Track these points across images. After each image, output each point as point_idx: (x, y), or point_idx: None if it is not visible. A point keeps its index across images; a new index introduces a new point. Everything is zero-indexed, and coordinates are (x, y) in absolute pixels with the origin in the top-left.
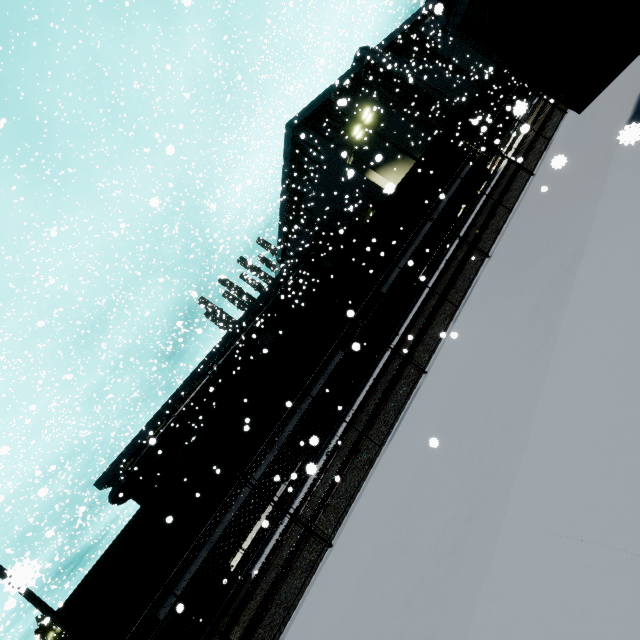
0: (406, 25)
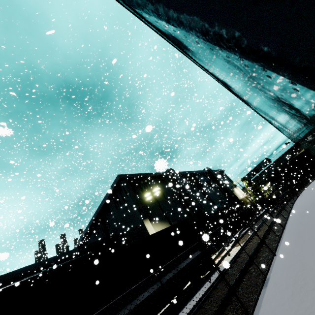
0: (192, 172)
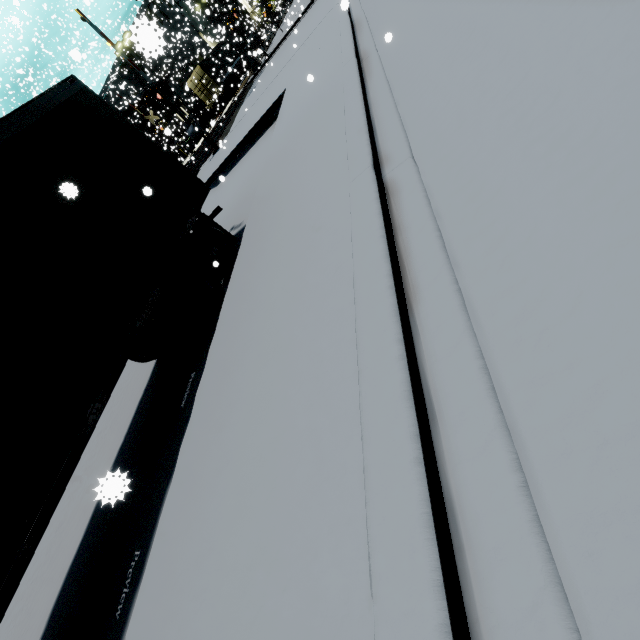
0: None
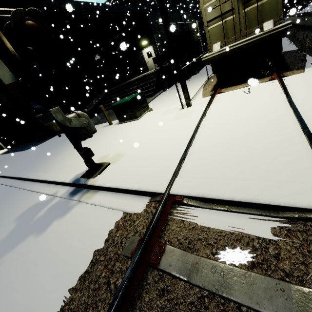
0: None
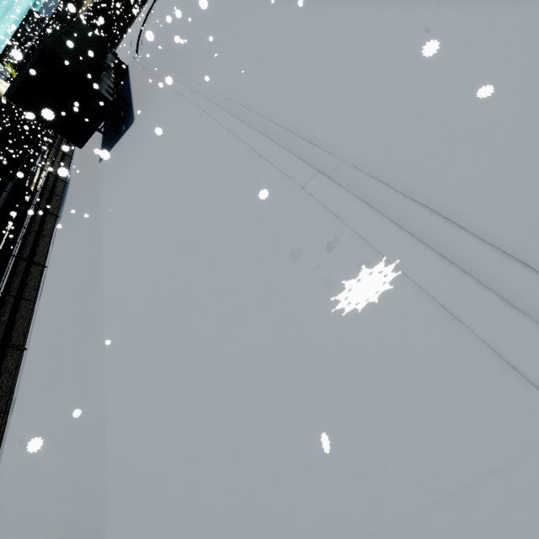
0: None
